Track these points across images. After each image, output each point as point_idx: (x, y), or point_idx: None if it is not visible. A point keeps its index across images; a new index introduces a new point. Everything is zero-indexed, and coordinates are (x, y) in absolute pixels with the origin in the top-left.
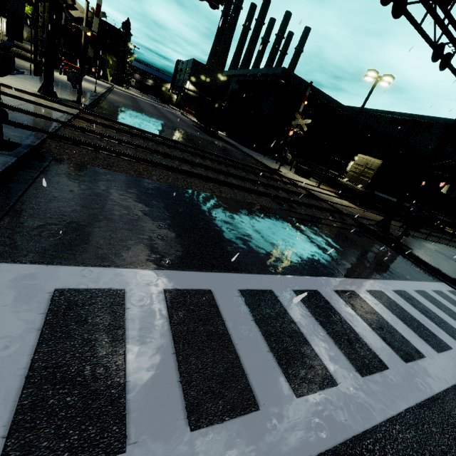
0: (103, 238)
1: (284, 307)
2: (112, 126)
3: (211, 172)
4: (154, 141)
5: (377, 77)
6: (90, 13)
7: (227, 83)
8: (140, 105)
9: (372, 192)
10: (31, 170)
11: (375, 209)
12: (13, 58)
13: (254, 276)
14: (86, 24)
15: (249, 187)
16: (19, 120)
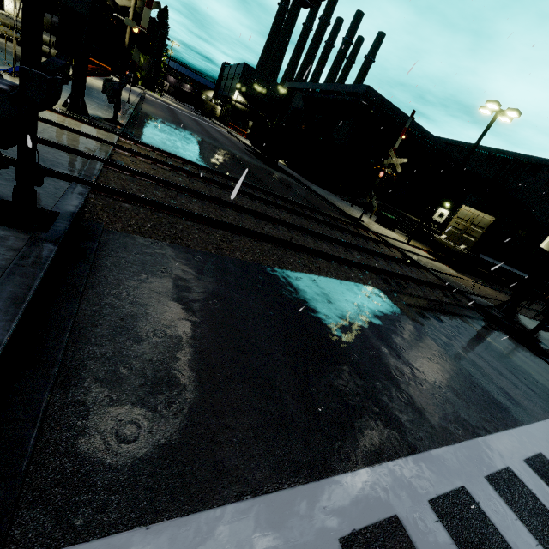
0: (213, 412)
1: (499, 531)
2: (165, 162)
3: (296, 231)
4: (218, 183)
5: (497, 110)
6: (140, 2)
7: (289, 97)
8: (181, 121)
9: (477, 255)
10: (78, 263)
11: (476, 275)
12: (60, 82)
13: (430, 455)
14: (133, 16)
15: (343, 254)
16: (47, 161)
